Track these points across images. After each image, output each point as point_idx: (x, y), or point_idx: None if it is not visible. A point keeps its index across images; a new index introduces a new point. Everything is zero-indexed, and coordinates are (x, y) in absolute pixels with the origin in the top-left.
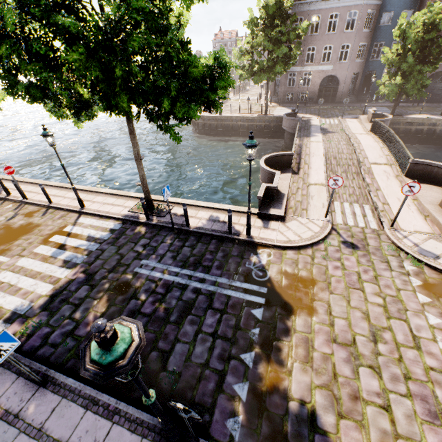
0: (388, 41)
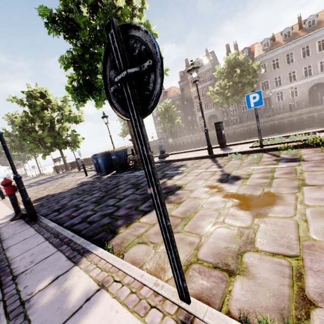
0: (191, 108)
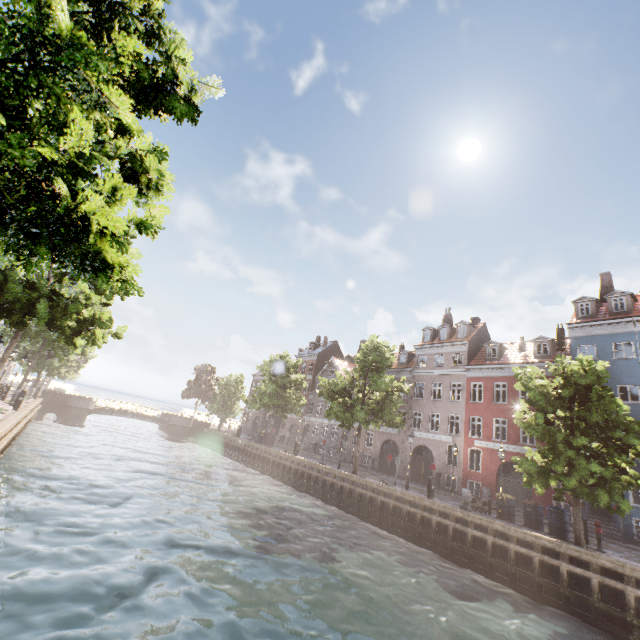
0: None
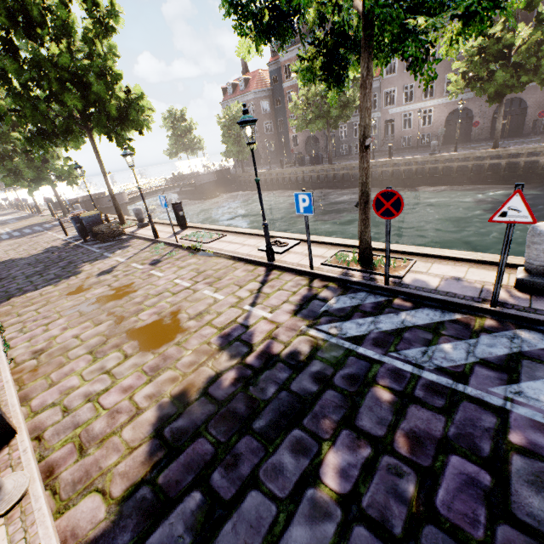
0: (284, 117)
